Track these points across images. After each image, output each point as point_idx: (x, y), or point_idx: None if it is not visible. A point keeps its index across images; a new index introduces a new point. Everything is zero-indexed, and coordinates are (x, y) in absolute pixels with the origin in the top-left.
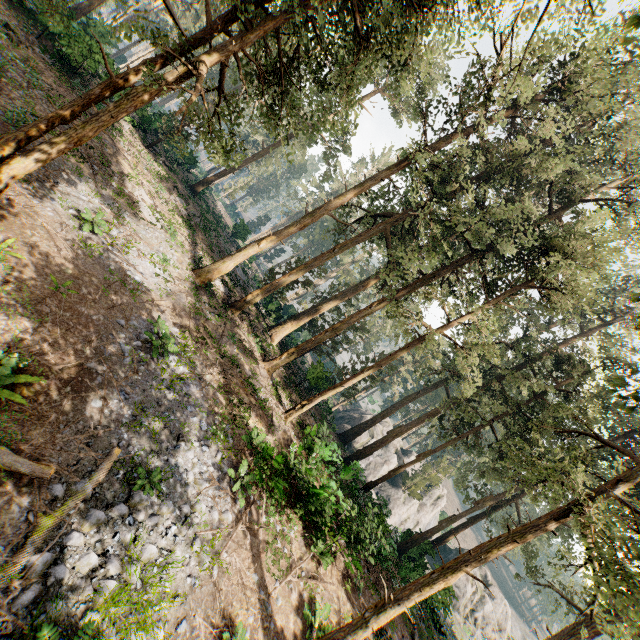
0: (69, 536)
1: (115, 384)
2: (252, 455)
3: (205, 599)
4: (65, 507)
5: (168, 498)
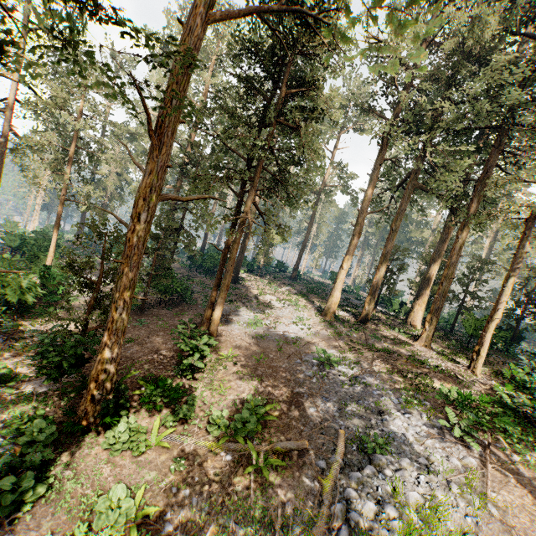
0: (345, 491)
1: (316, 395)
2: (458, 409)
3: (500, 535)
4: (332, 474)
5: (401, 456)
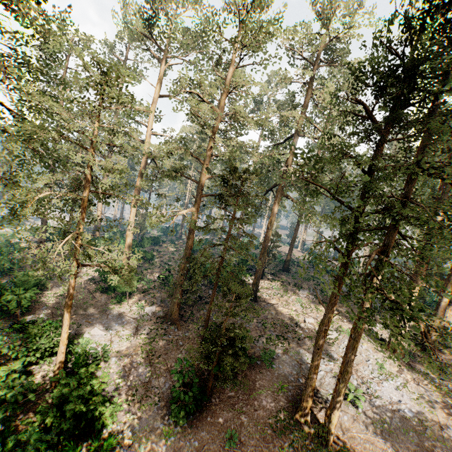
0: None
1: None
2: None
3: None
4: None
5: None
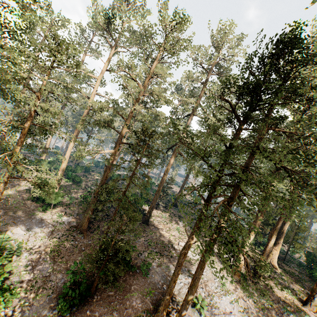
0: None
1: None
2: None
3: None
4: None
5: None
